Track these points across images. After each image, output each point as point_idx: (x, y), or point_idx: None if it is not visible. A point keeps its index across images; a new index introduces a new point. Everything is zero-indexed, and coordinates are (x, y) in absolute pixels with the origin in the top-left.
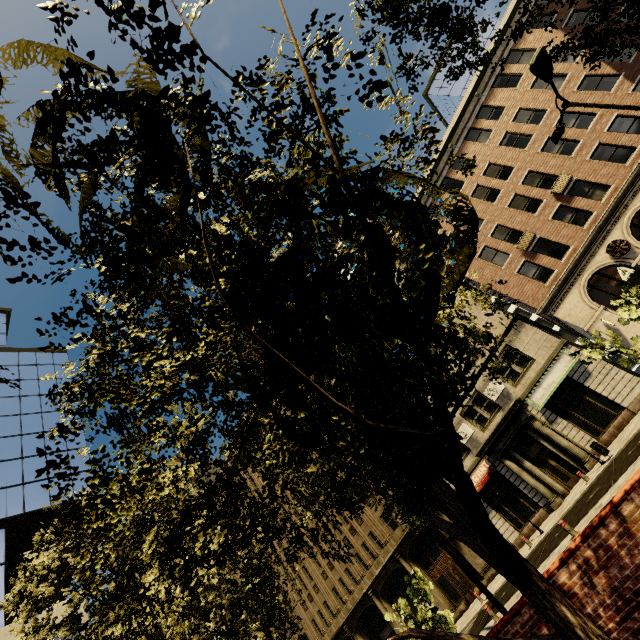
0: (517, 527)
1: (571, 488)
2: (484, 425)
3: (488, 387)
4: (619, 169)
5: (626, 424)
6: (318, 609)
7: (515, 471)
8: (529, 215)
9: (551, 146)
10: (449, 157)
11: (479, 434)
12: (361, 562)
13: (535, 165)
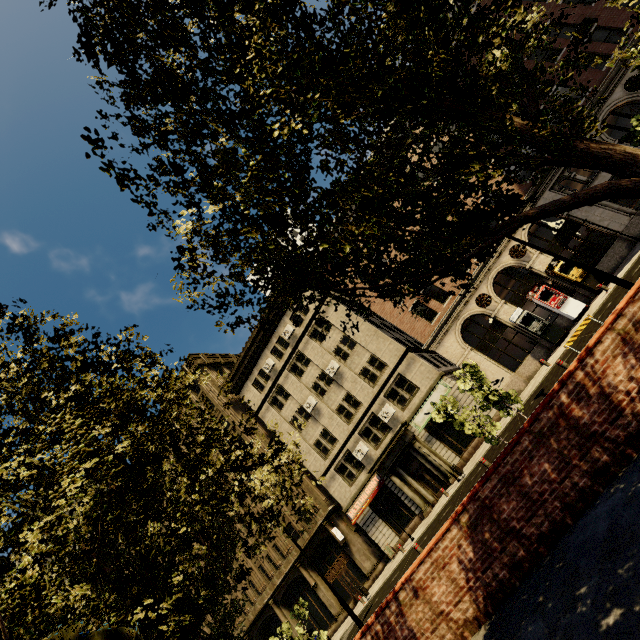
0: (398, 532)
1: (439, 498)
2: (377, 443)
3: (382, 410)
4: None
5: (480, 445)
6: None
7: (398, 485)
8: None
9: None
10: None
11: (373, 452)
12: (264, 573)
13: None
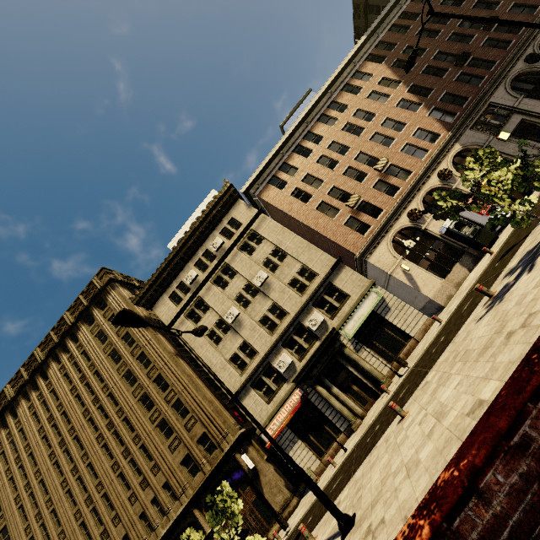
0: (319, 455)
1: (368, 411)
2: (302, 355)
3: (310, 318)
4: (418, 162)
5: (412, 351)
6: None
7: (325, 396)
8: (357, 183)
9: (376, 139)
10: (304, 130)
11: (297, 363)
12: (146, 523)
13: (365, 148)
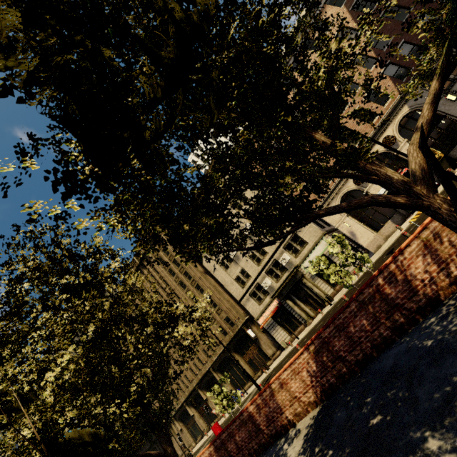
0: (290, 334)
1: (318, 314)
2: (278, 279)
3: (281, 258)
4: (367, 127)
5: None
6: (181, 379)
7: (291, 306)
8: None
9: None
10: None
11: (274, 284)
12: (206, 354)
13: None
